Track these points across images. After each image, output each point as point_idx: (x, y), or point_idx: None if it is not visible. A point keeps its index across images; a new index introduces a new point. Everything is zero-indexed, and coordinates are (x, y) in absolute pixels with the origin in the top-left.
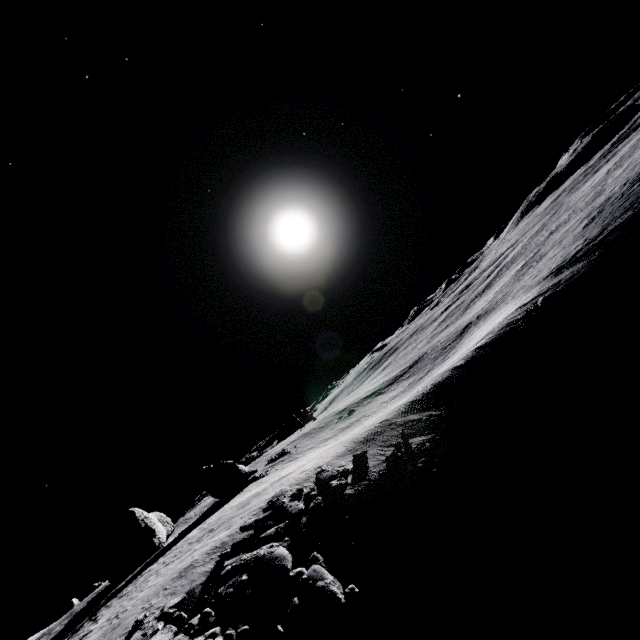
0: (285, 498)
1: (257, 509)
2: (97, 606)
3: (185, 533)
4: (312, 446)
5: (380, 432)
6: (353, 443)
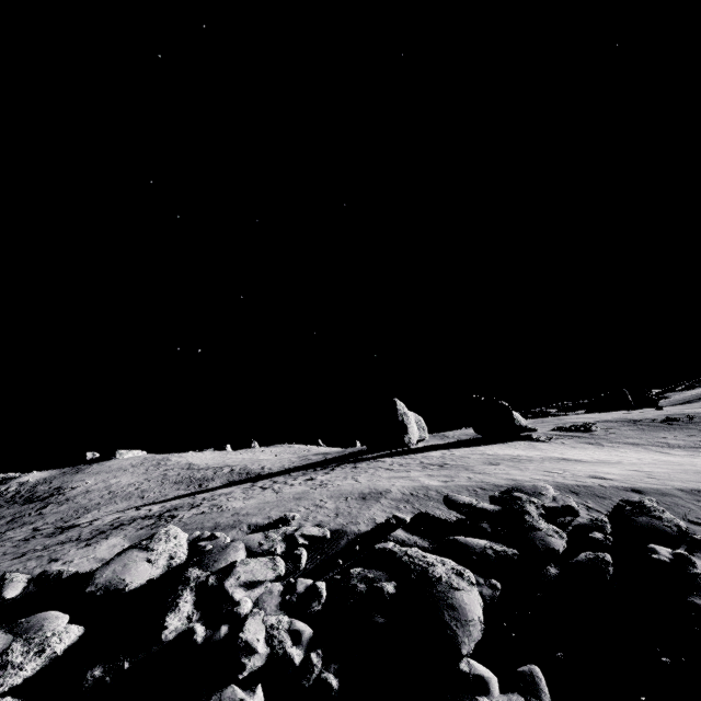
0: (534, 505)
1: (490, 484)
2: (347, 460)
3: (431, 448)
4: (636, 442)
5: None
6: None
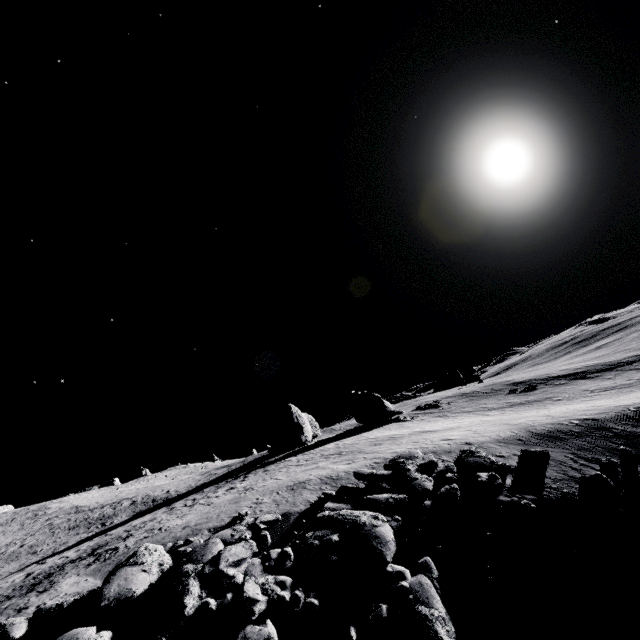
0: (411, 465)
1: (381, 458)
2: (254, 466)
3: (325, 442)
4: (469, 410)
5: (577, 433)
6: (526, 432)
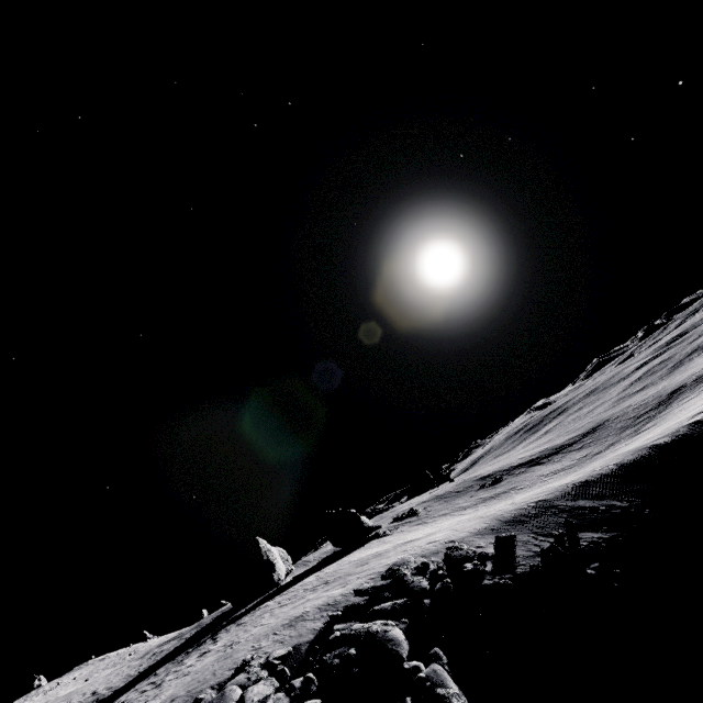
0: (407, 570)
1: (375, 573)
2: (219, 626)
3: (302, 576)
4: (445, 512)
5: (535, 514)
6: (497, 521)
